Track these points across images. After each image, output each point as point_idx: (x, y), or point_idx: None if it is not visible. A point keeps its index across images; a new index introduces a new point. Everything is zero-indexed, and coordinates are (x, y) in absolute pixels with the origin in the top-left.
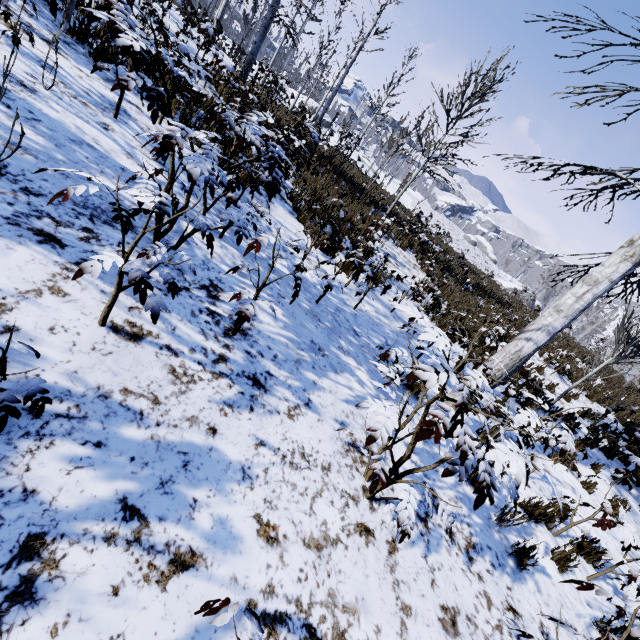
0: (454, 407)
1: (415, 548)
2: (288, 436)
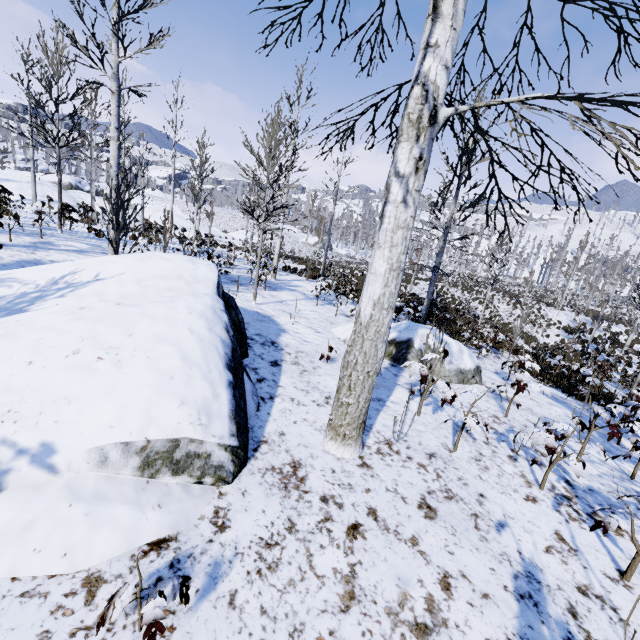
0: None
1: None
2: None
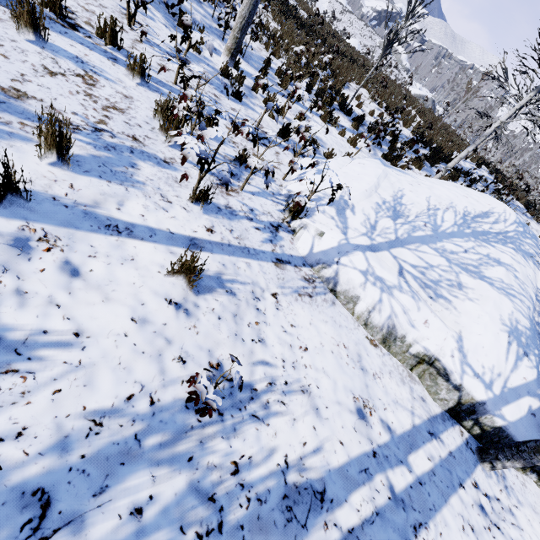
0: (227, 49)
1: (157, 52)
2: None
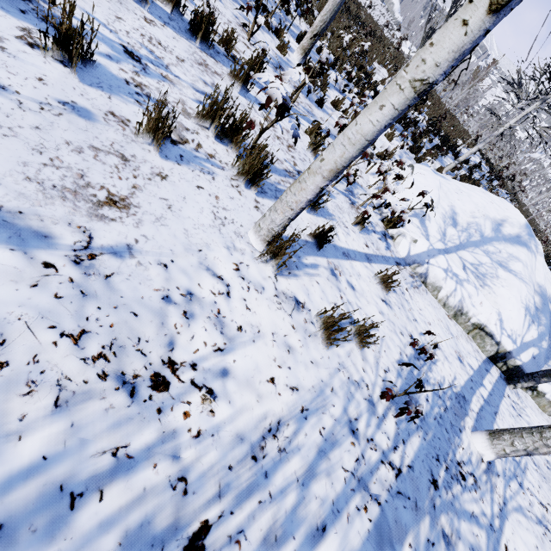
0: (303, 48)
1: (269, 67)
2: (211, 1)
